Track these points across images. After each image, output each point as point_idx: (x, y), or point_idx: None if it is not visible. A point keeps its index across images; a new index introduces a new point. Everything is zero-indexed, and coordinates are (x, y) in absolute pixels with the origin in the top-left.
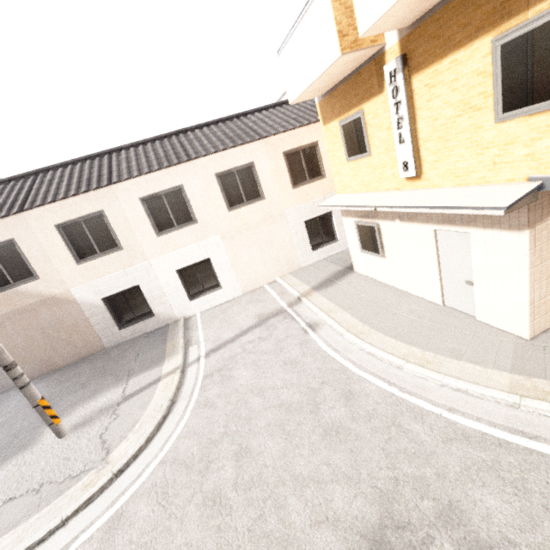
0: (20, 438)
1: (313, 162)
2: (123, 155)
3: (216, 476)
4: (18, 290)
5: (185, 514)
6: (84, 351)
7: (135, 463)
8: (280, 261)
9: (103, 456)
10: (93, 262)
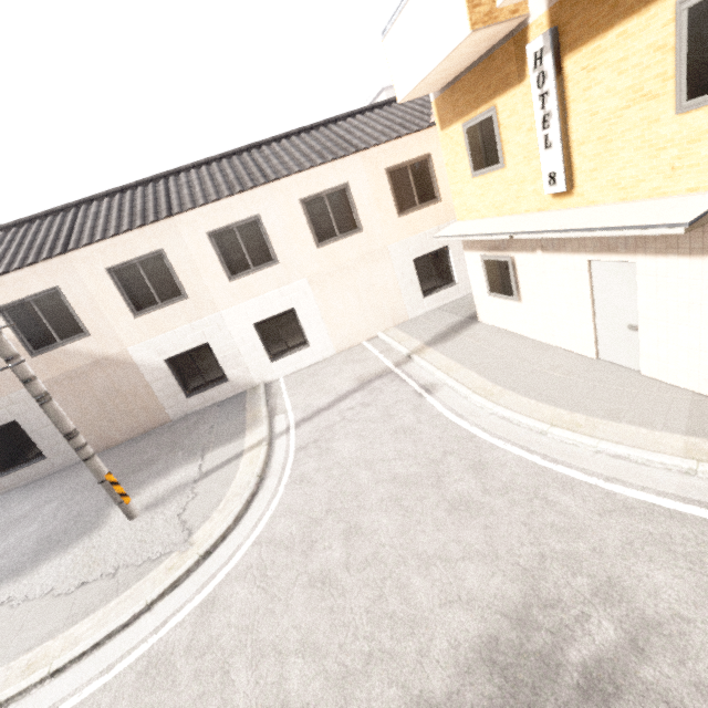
0: (83, 521)
1: (424, 182)
2: (182, 178)
3: (322, 556)
4: (66, 350)
5: (289, 596)
6: (146, 424)
7: (224, 545)
8: (382, 311)
9: (185, 538)
10: (153, 314)
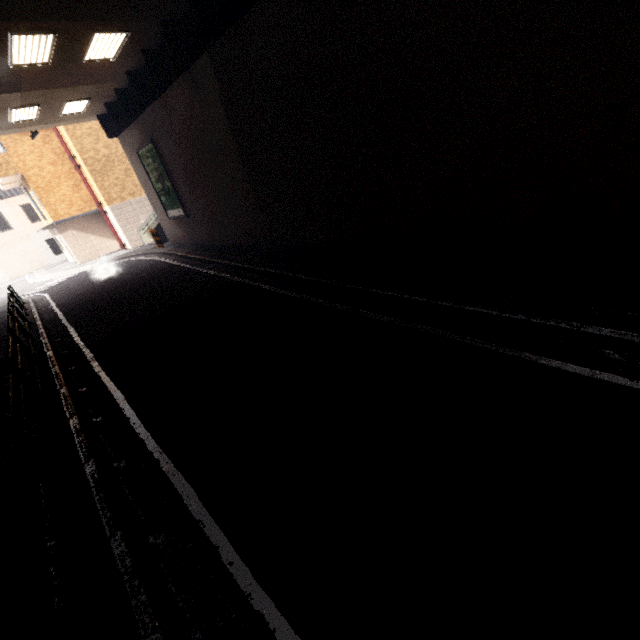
0: None
1: None
2: None
3: None
4: None
5: None
6: None
7: None
8: (34, 262)
9: None
10: None
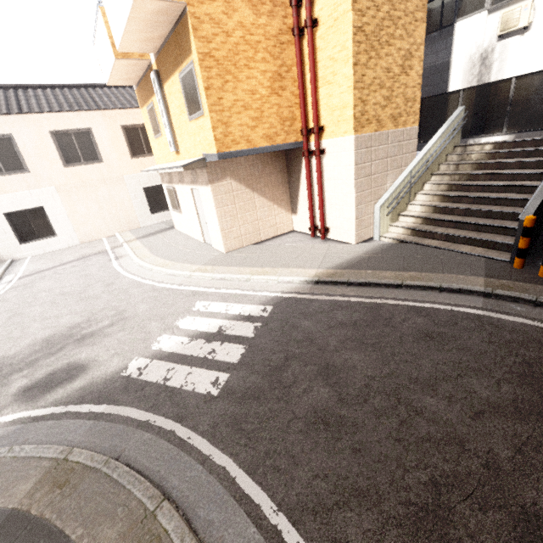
0: None
1: None
2: None
3: None
4: None
5: None
6: None
7: None
8: (120, 219)
9: None
10: None
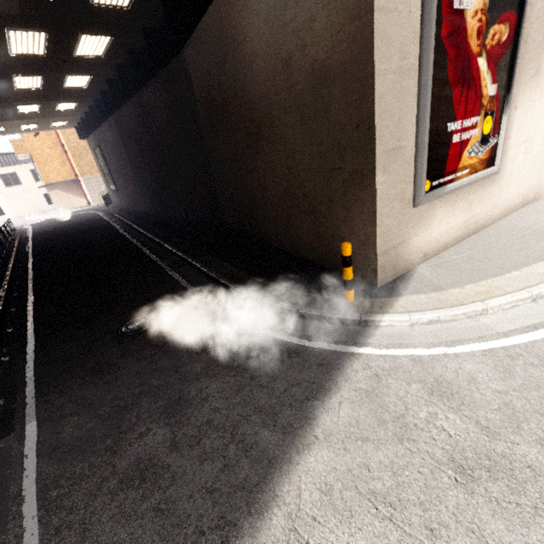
0: None
1: None
2: None
3: None
4: None
5: None
6: None
7: None
8: (33, 208)
9: None
10: None
